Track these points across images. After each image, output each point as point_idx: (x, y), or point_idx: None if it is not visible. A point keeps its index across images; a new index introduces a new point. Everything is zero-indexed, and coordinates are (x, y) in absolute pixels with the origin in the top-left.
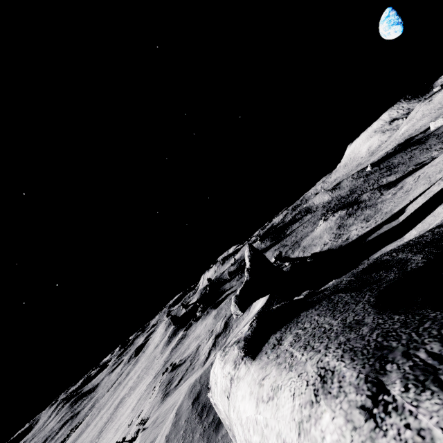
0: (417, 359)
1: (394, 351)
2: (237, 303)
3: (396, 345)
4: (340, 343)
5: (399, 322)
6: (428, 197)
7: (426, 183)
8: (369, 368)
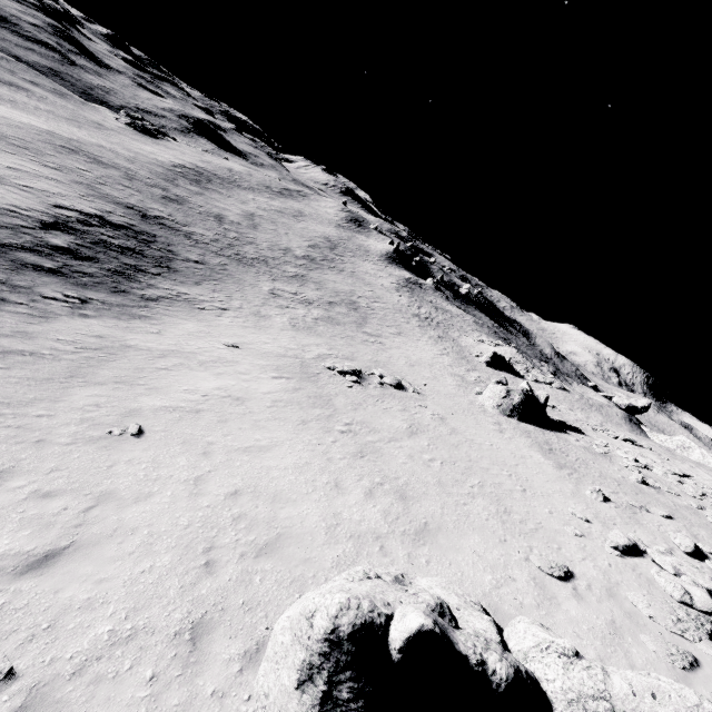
0: None
1: None
2: (628, 405)
3: None
4: None
5: None
6: None
7: None
8: None
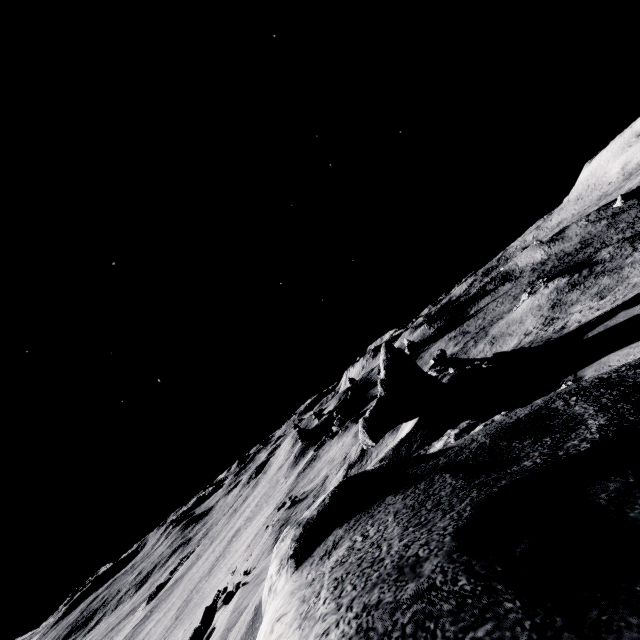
0: None
1: None
2: (367, 429)
3: None
4: (365, 606)
5: (455, 599)
6: None
7: None
8: None
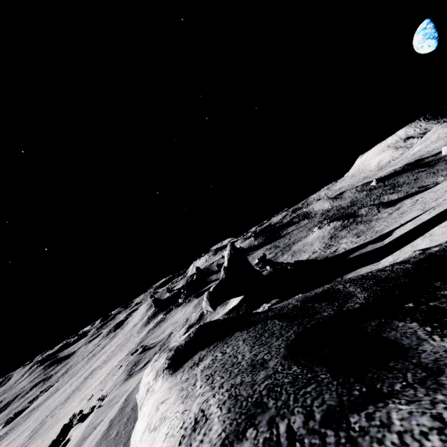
0: (275, 432)
1: (265, 413)
2: (209, 299)
3: (271, 406)
4: (233, 385)
5: (291, 376)
6: (416, 225)
7: (420, 209)
8: (234, 427)
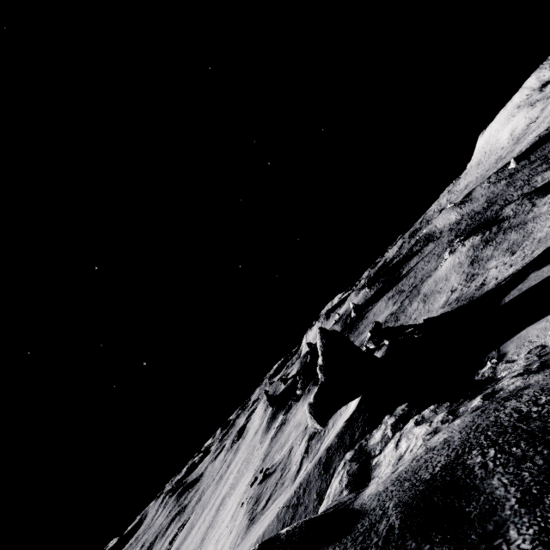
0: None
1: None
2: (313, 414)
3: None
4: None
5: None
6: None
7: None
8: None
